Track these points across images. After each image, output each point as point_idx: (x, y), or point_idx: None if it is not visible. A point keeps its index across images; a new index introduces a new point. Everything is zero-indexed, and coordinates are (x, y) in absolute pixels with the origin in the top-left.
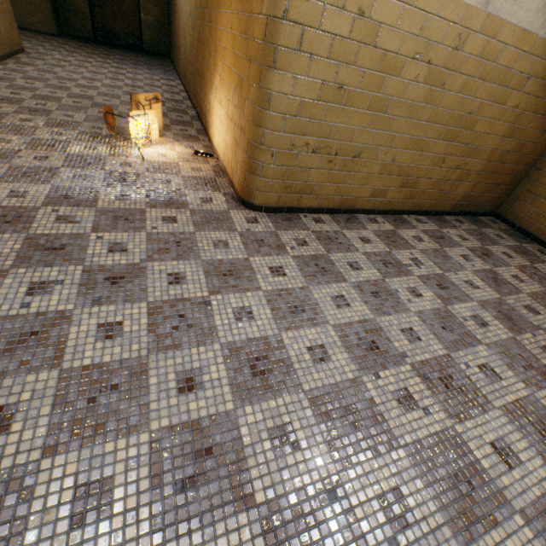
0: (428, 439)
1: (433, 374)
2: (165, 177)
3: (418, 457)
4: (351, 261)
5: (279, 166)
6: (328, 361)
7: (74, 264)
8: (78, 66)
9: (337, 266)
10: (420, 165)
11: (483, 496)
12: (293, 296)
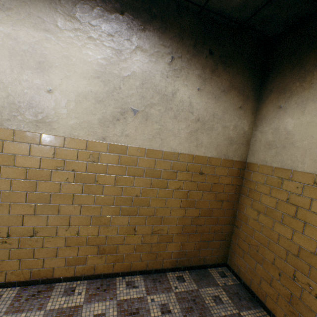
0: None
1: None
2: None
3: None
4: None
5: None
6: None
7: None
8: None
9: None
10: (111, 235)
11: None
12: None
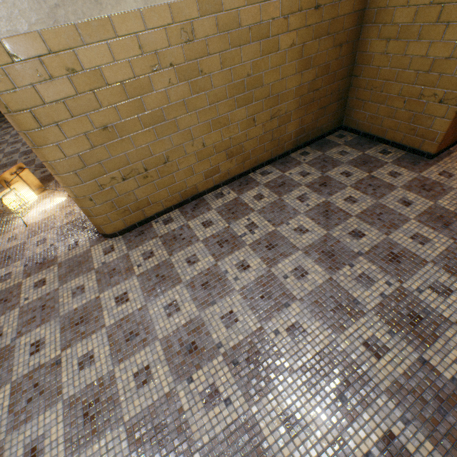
0: (224, 432)
1: (243, 356)
2: (42, 237)
3: (211, 456)
4: (189, 256)
5: (103, 203)
6: (150, 381)
7: None
8: None
9: (176, 268)
10: (233, 135)
11: None
12: (131, 321)
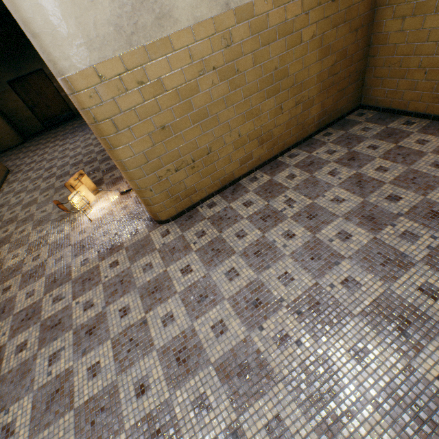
0: (300, 366)
1: (304, 307)
2: (106, 229)
3: (293, 384)
4: (238, 231)
5: (160, 193)
6: (226, 331)
7: (68, 331)
8: (41, 161)
9: (228, 242)
10: (264, 124)
11: (342, 398)
12: (198, 287)
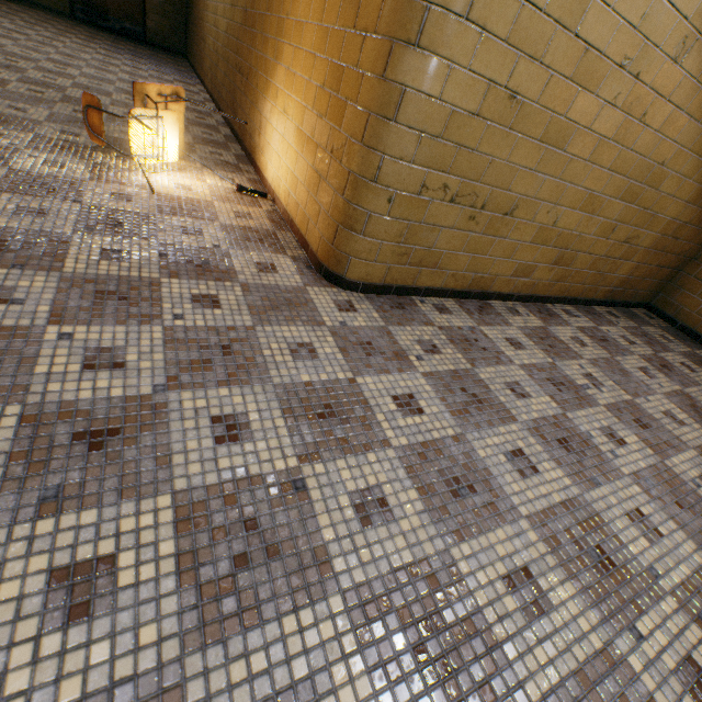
0: None
1: None
2: (191, 224)
3: None
4: (509, 381)
5: (397, 219)
6: (547, 608)
7: (0, 402)
8: (42, 43)
9: (493, 391)
10: (584, 234)
11: None
12: (445, 456)
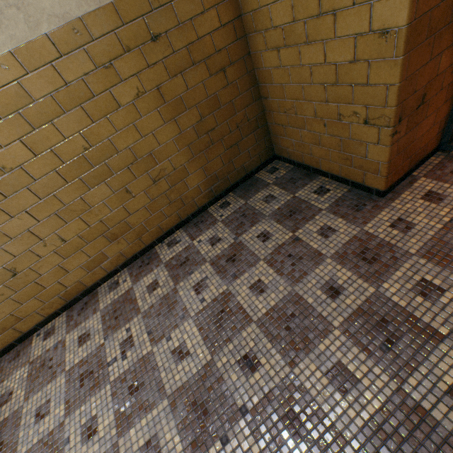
0: None
1: None
2: None
3: None
4: (43, 402)
5: None
6: None
7: None
8: None
9: (21, 426)
10: (105, 216)
11: None
12: None
